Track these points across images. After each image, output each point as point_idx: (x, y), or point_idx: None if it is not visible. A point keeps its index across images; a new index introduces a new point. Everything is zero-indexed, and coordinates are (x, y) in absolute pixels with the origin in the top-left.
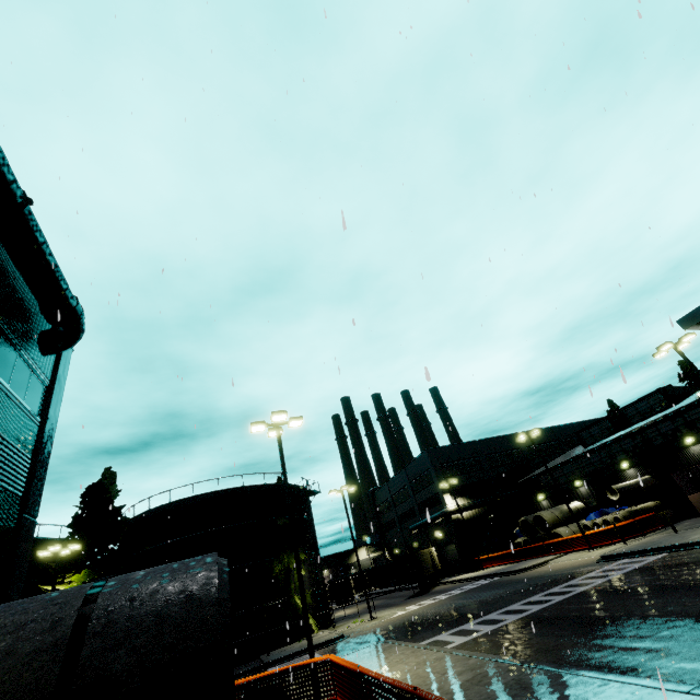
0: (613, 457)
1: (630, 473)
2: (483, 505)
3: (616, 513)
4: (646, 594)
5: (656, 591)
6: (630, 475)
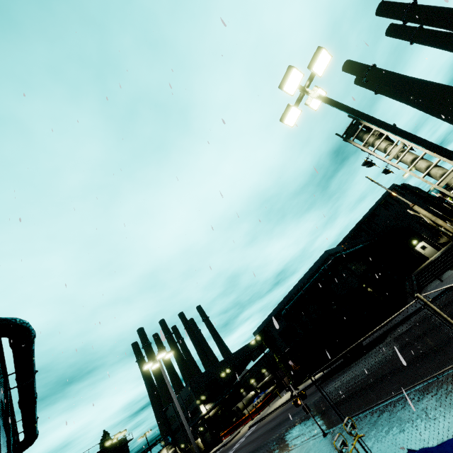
0: (260, 367)
1: (266, 373)
2: (219, 404)
3: (260, 398)
4: (238, 451)
5: (240, 449)
6: (266, 374)
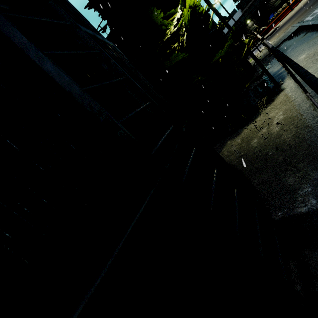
0: None
1: None
2: None
3: (287, 1)
4: None
5: None
6: None
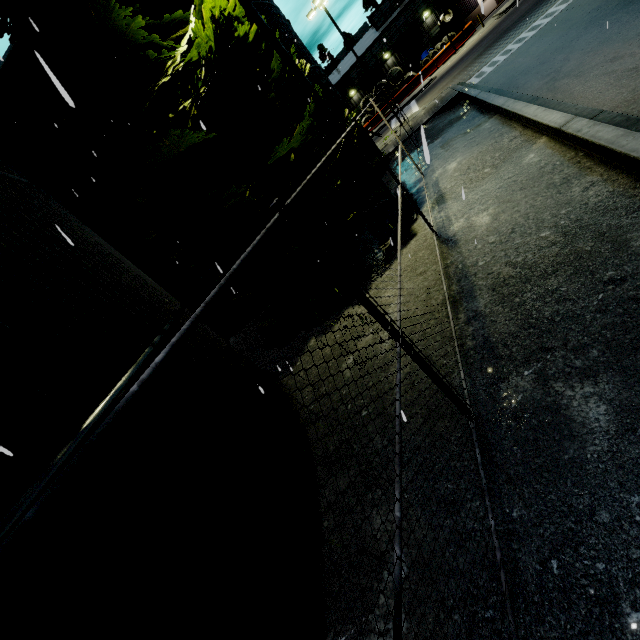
0: (415, 14)
1: (428, 21)
2: None
3: (449, 33)
4: None
5: None
6: (428, 24)
